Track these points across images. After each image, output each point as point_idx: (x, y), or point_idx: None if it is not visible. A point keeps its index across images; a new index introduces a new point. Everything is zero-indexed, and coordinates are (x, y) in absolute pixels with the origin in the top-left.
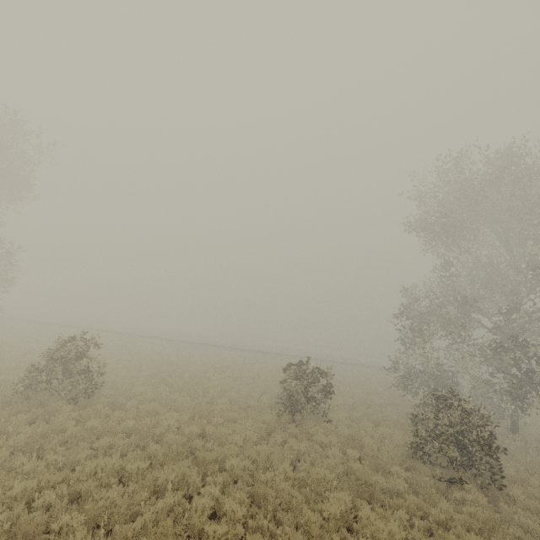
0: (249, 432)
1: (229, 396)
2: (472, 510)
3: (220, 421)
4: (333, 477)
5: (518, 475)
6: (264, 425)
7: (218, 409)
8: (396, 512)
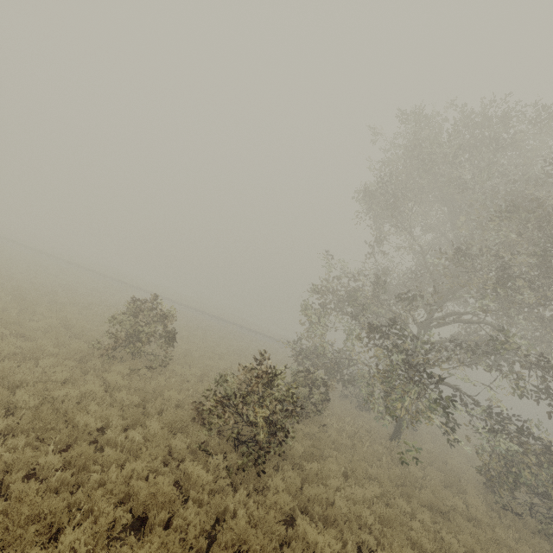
0: (6, 344)
1: (71, 322)
2: (160, 481)
3: (4, 332)
4: (31, 405)
5: (319, 471)
6: (57, 350)
7: (35, 327)
8: (49, 456)
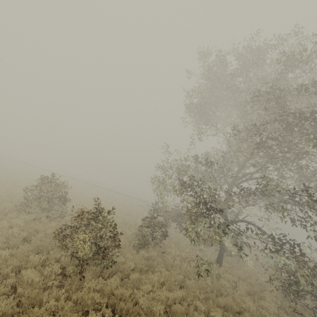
0: None
1: (15, 194)
2: None
3: None
4: None
5: (138, 279)
6: None
7: None
8: None
